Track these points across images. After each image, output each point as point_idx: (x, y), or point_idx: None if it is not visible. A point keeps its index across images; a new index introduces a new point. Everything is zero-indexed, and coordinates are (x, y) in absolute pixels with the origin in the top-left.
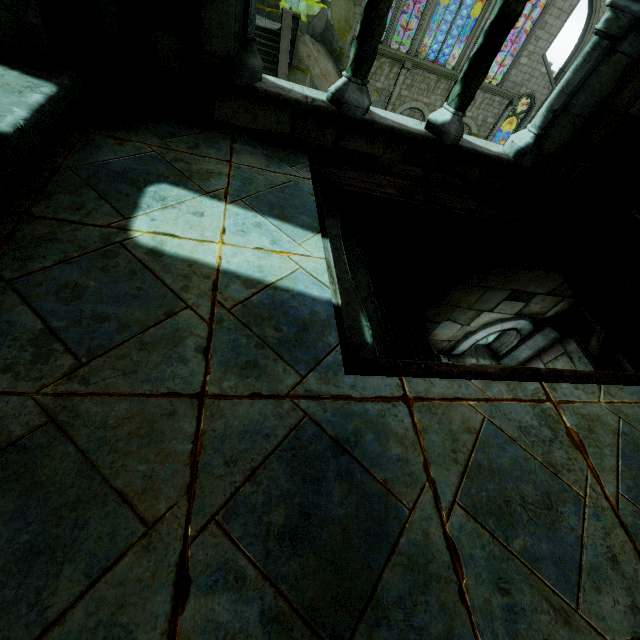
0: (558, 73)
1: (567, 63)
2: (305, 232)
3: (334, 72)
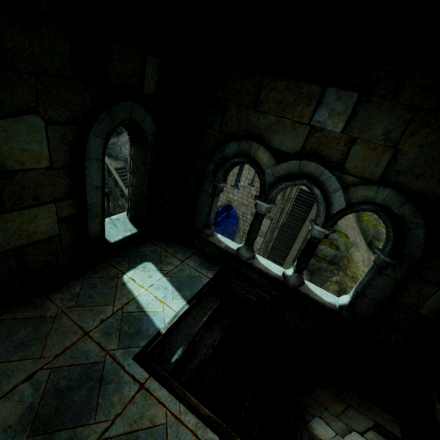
0: None
1: None
2: (181, 298)
3: (353, 217)
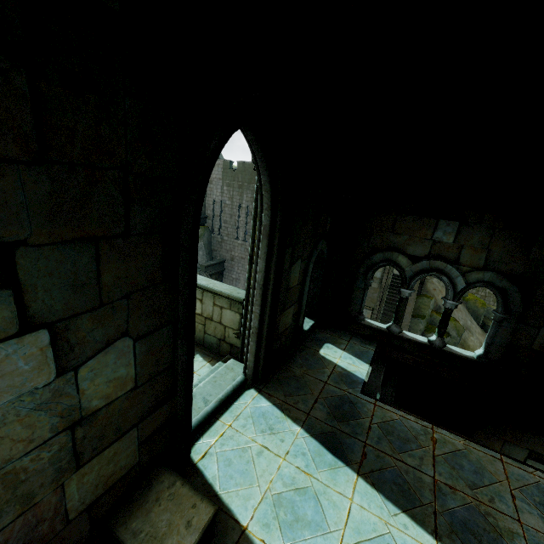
0: None
1: None
2: (364, 363)
3: None
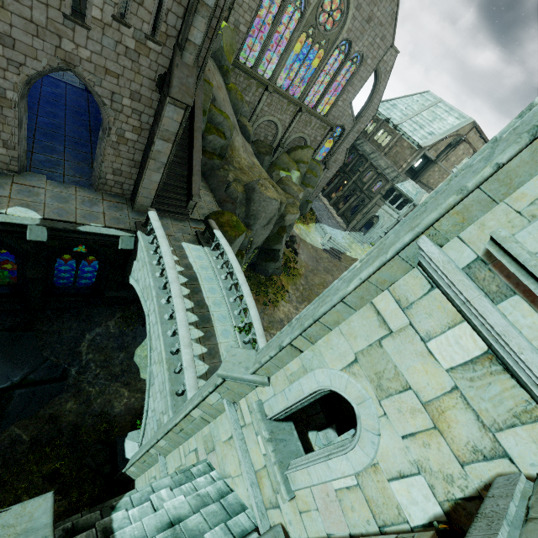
0: (357, 115)
1: (362, 110)
2: None
3: (224, 85)
